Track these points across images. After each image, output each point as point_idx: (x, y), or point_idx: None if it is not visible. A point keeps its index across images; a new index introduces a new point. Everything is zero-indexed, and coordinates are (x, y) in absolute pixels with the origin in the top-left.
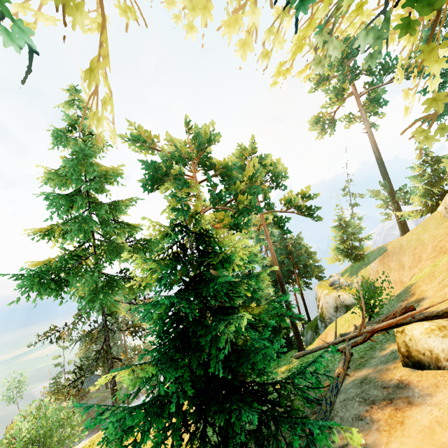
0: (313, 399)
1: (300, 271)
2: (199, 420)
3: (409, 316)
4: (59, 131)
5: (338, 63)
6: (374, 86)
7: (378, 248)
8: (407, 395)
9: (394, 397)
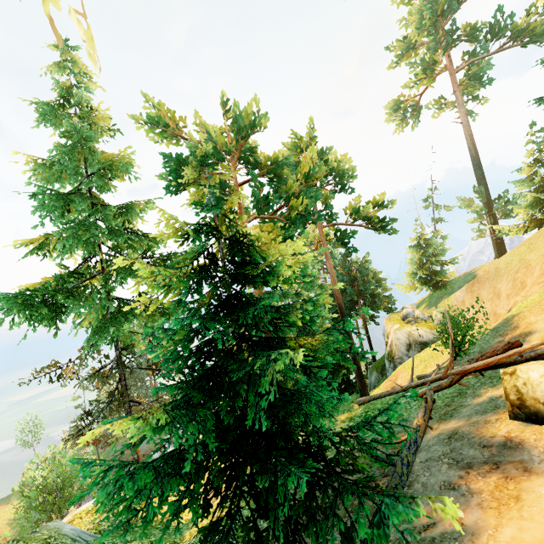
0: (382, 456)
1: (366, 302)
2: (231, 483)
3: (515, 354)
4: (45, 104)
5: (430, 22)
6: (477, 57)
7: (465, 273)
8: (522, 459)
9: (501, 460)
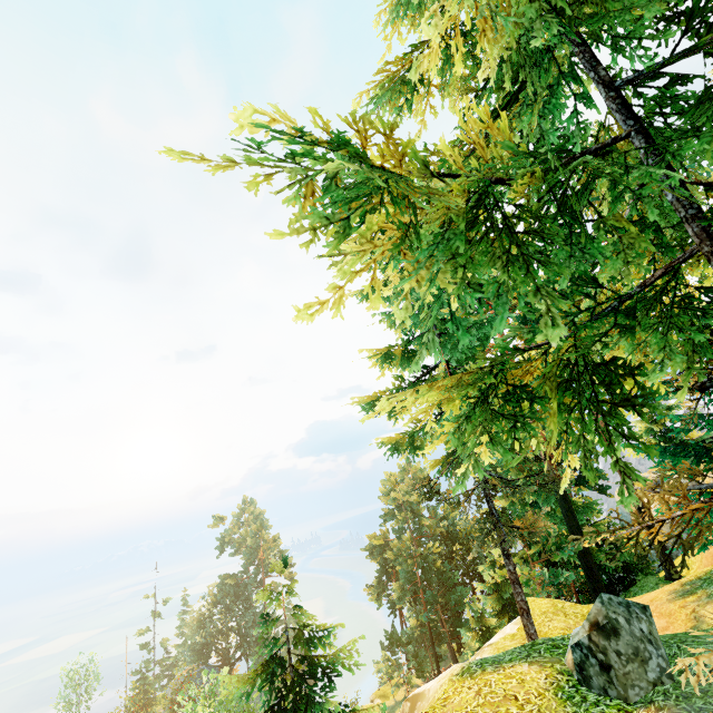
0: None
1: None
2: None
3: None
4: None
5: None
6: None
7: None
8: None
9: None
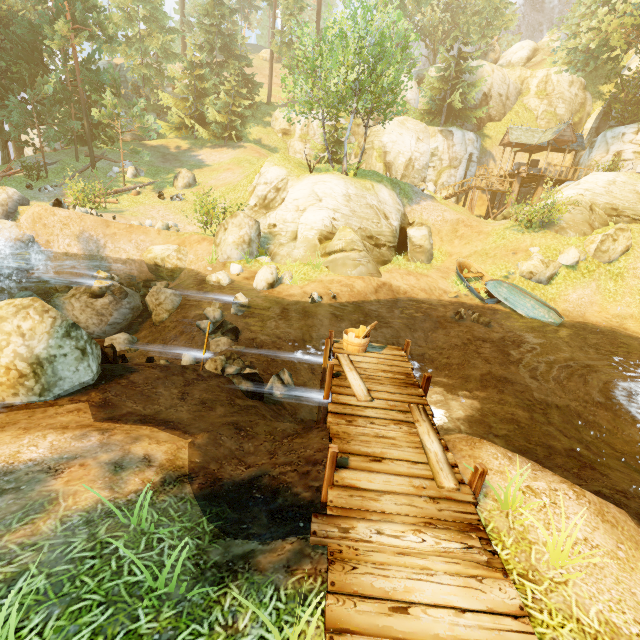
0: None
1: None
2: None
3: None
4: None
5: None
6: None
7: None
8: None
9: None
